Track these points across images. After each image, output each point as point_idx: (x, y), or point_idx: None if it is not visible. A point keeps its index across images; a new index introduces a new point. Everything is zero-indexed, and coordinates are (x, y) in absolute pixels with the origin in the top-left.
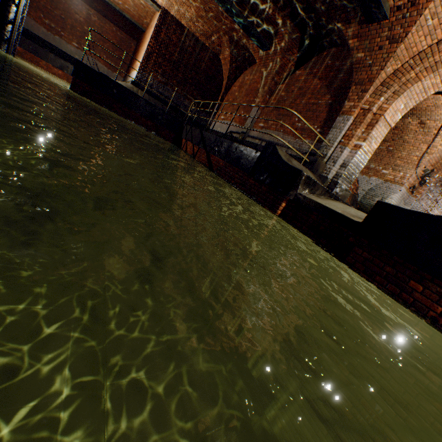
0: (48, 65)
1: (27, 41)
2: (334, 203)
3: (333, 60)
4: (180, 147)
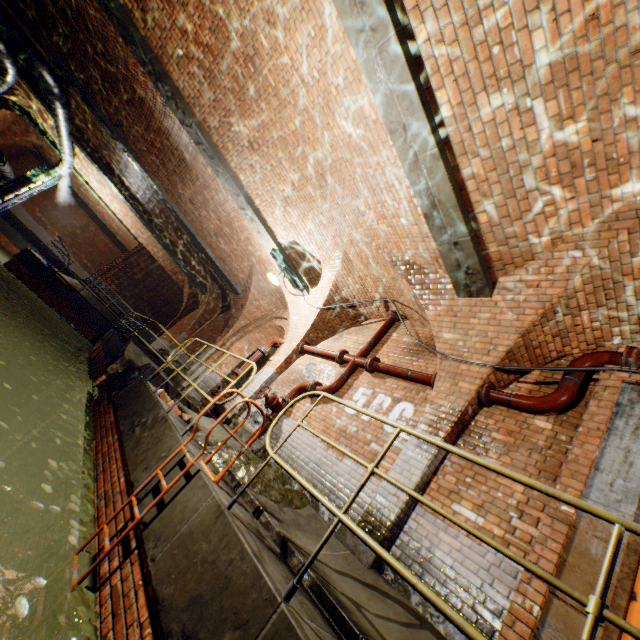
0: (10, 243)
1: (4, 220)
2: None
3: None
4: (94, 345)
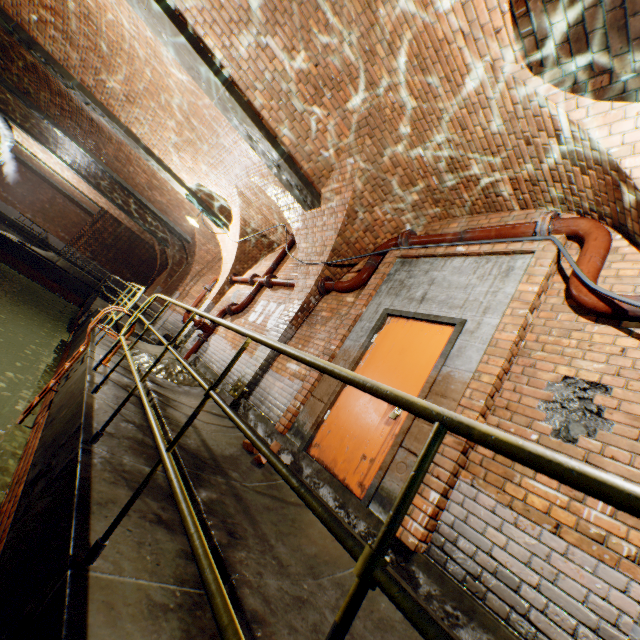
0: None
1: None
2: None
3: None
4: (81, 309)
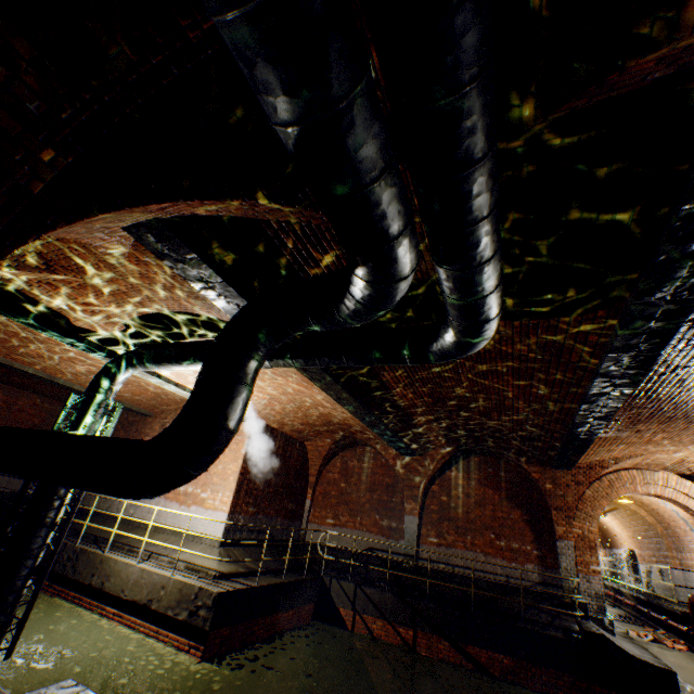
0: None
1: None
2: (688, 679)
3: (493, 468)
4: (342, 624)
